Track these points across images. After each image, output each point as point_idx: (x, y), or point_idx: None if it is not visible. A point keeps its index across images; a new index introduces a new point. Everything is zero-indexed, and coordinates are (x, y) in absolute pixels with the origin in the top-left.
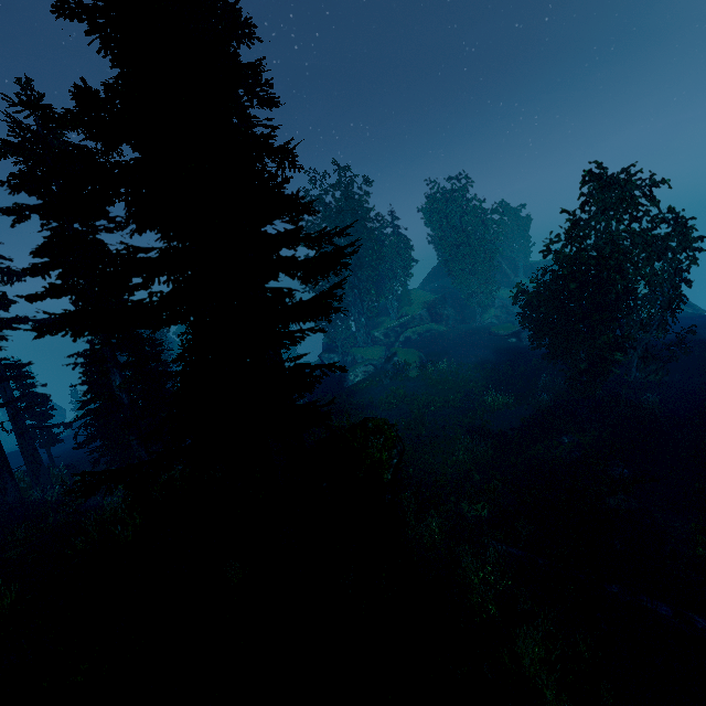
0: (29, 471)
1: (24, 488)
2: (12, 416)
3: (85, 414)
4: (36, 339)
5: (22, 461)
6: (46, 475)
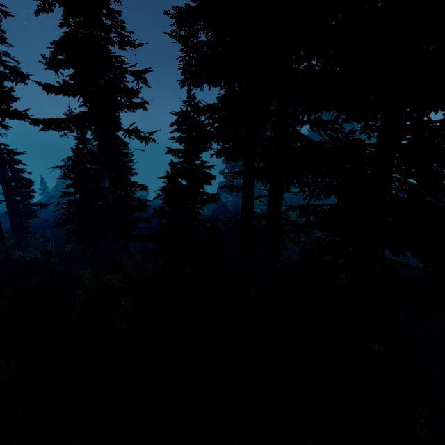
0: (14, 235)
1: (9, 247)
2: (6, 191)
3: (67, 202)
4: (42, 130)
5: (3, 222)
6: (27, 241)
